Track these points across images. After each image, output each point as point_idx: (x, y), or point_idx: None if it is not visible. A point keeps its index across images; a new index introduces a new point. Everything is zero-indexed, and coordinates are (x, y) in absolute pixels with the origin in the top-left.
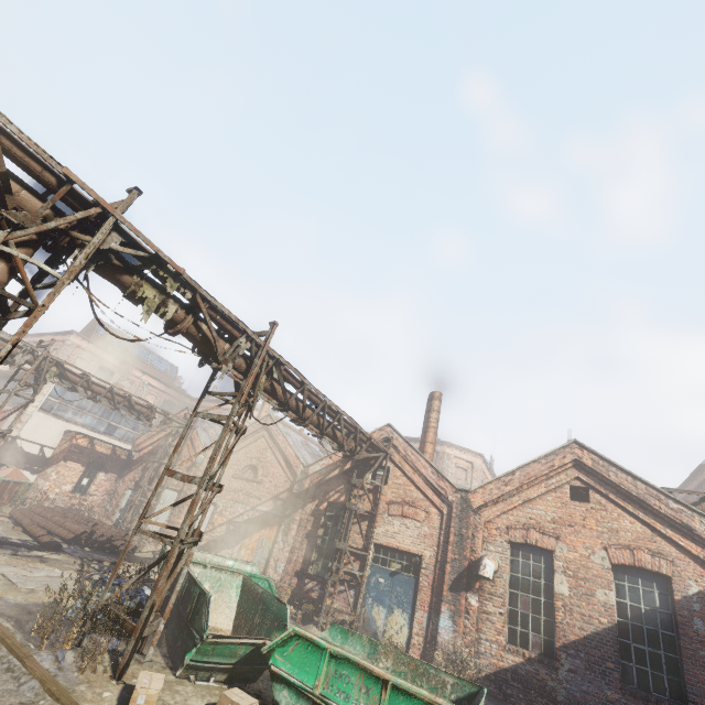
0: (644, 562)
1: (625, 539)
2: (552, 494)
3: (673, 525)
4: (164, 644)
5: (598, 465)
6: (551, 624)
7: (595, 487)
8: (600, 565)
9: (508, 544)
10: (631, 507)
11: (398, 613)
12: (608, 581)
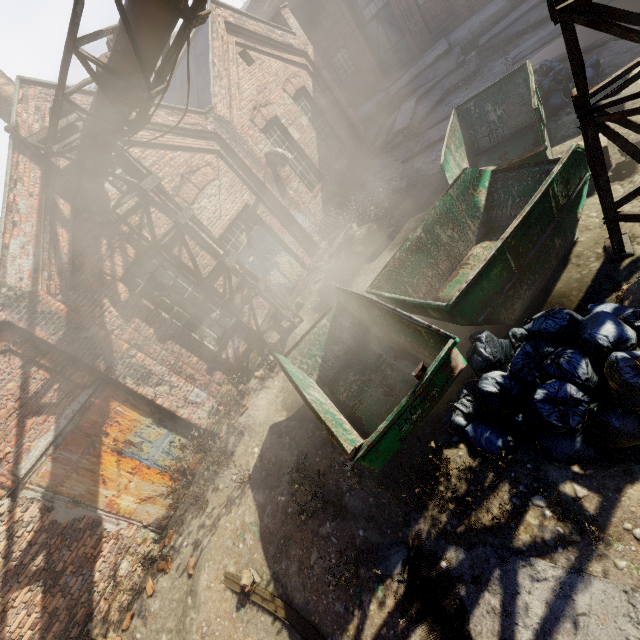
0: (297, 85)
1: (283, 77)
2: (239, 69)
3: (285, 50)
4: (527, 311)
5: (238, 19)
6: (307, 163)
7: (248, 45)
8: (291, 104)
9: (263, 134)
10: (269, 49)
11: (280, 259)
12: (299, 111)
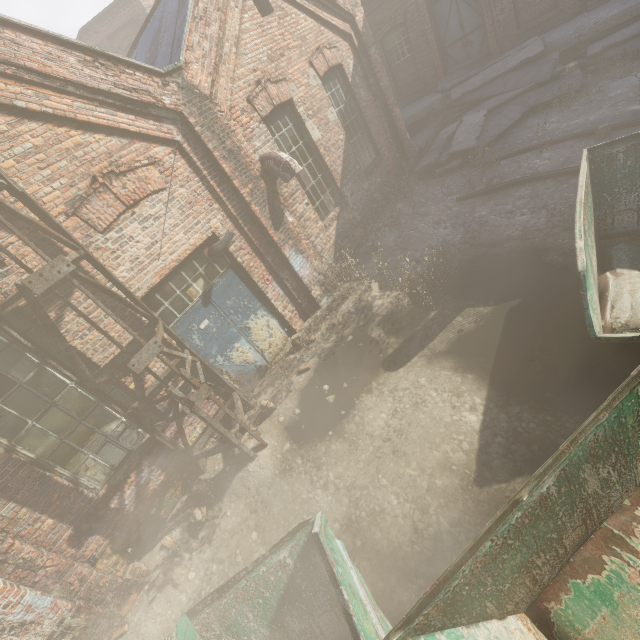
0: (331, 60)
1: (312, 44)
2: (245, 16)
3: (324, 5)
4: None
5: None
6: (325, 176)
7: None
8: (318, 86)
9: (264, 125)
10: None
11: (254, 322)
12: (327, 98)
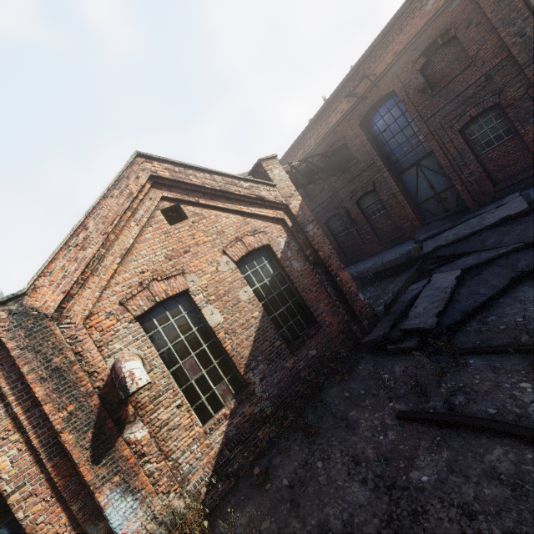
0: (253, 244)
1: (231, 234)
2: (149, 229)
3: (252, 203)
4: None
5: (176, 173)
6: (225, 360)
7: (185, 199)
8: (229, 270)
9: (136, 323)
10: (221, 203)
11: None
12: (241, 279)
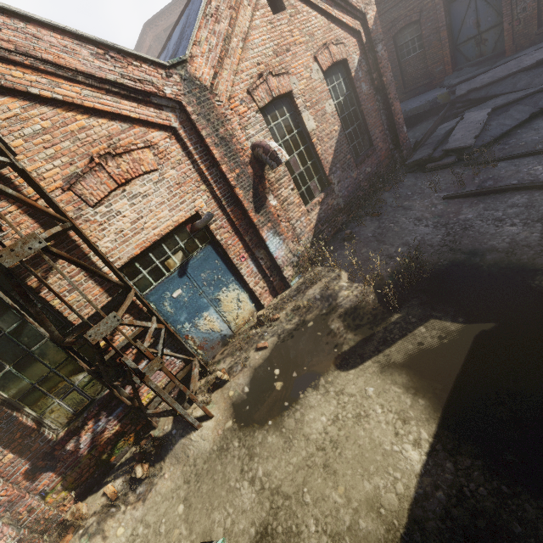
0: (336, 55)
1: (320, 40)
2: (257, 14)
3: (336, 4)
4: None
5: None
6: (315, 163)
7: None
8: (319, 80)
9: (261, 114)
10: None
11: (225, 294)
12: (327, 91)
